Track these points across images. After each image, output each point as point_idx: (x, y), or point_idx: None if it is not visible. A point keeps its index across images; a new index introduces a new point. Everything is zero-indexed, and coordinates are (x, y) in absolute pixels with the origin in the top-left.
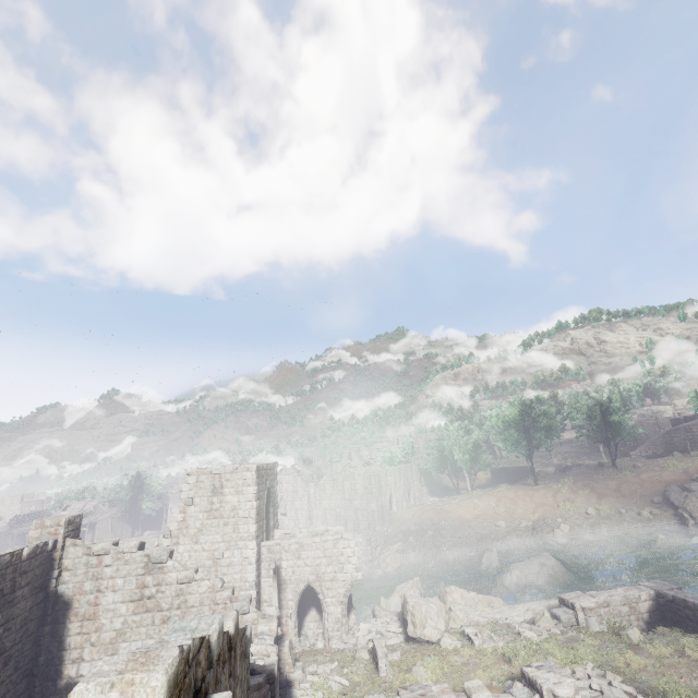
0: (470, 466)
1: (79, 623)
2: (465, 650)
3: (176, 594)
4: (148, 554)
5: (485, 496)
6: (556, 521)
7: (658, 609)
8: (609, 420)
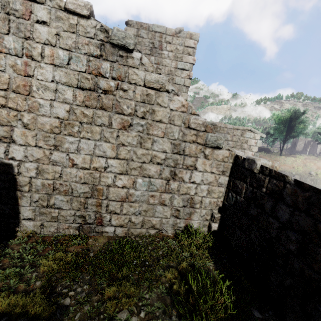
0: None
1: (0, 91)
2: None
3: (141, 100)
4: (106, 29)
5: None
6: (292, 174)
7: None
8: None
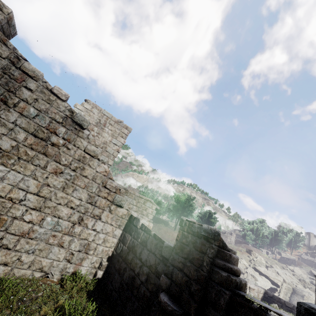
0: None
1: None
2: None
3: (78, 158)
4: (72, 111)
5: (154, 225)
6: None
7: (263, 298)
8: (211, 220)
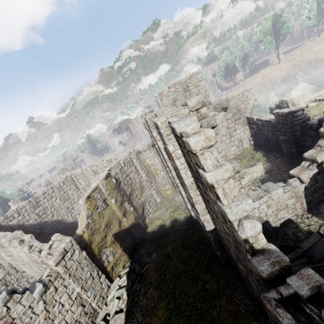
0: (243, 67)
1: None
2: (323, 102)
3: None
4: None
5: (255, 77)
6: (295, 73)
7: None
8: (323, 7)
